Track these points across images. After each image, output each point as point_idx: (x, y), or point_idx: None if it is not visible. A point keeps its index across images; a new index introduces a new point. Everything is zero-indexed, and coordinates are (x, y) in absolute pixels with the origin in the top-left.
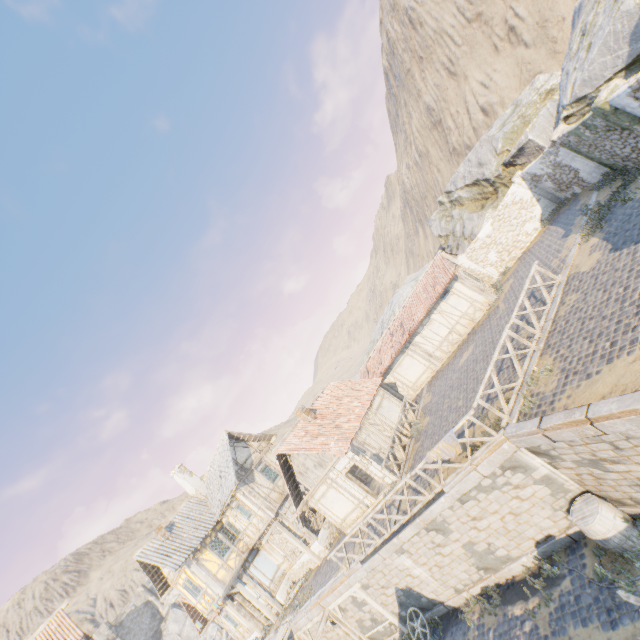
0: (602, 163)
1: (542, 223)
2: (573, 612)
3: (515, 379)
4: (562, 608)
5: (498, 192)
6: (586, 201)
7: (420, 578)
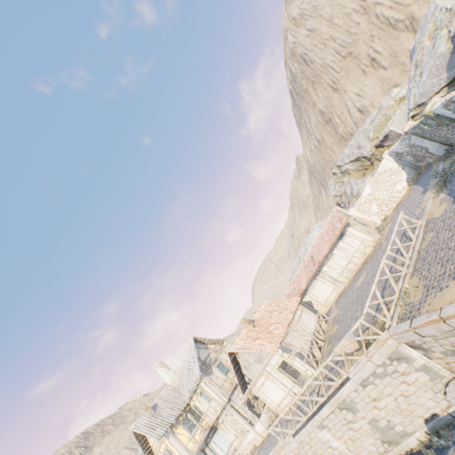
0: (442, 143)
1: (408, 183)
2: None
3: (394, 294)
4: None
5: (374, 164)
6: (436, 168)
7: (338, 450)
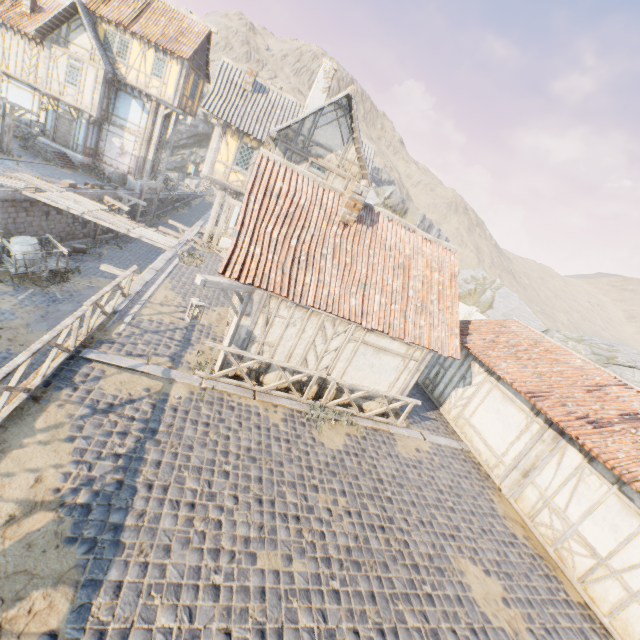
0: None
1: None
2: None
3: None
4: None
5: None
6: None
7: None
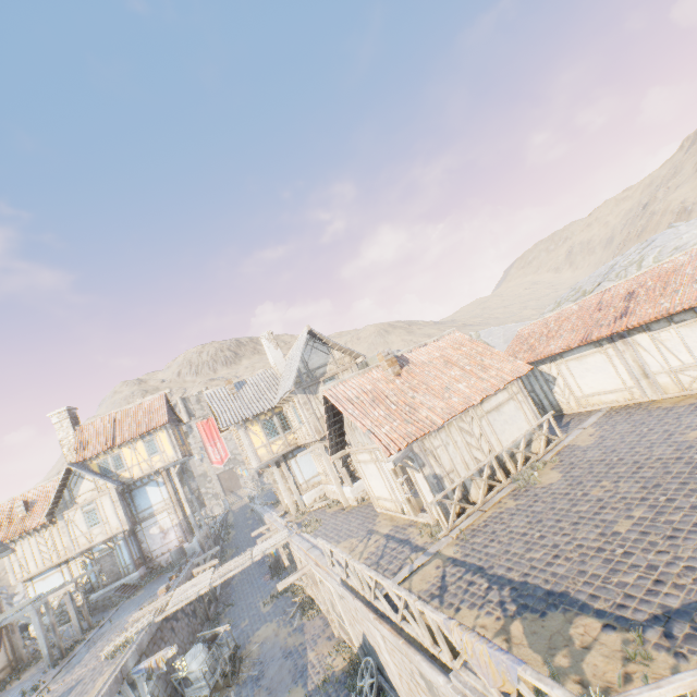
0: None
1: None
2: None
3: None
4: None
5: None
6: None
7: (388, 662)
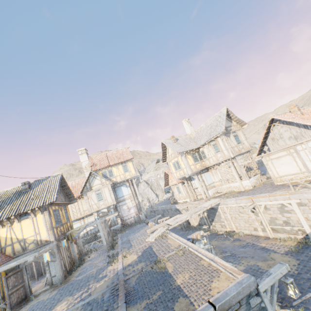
0: None
1: None
2: None
3: None
4: None
5: None
6: None
7: None
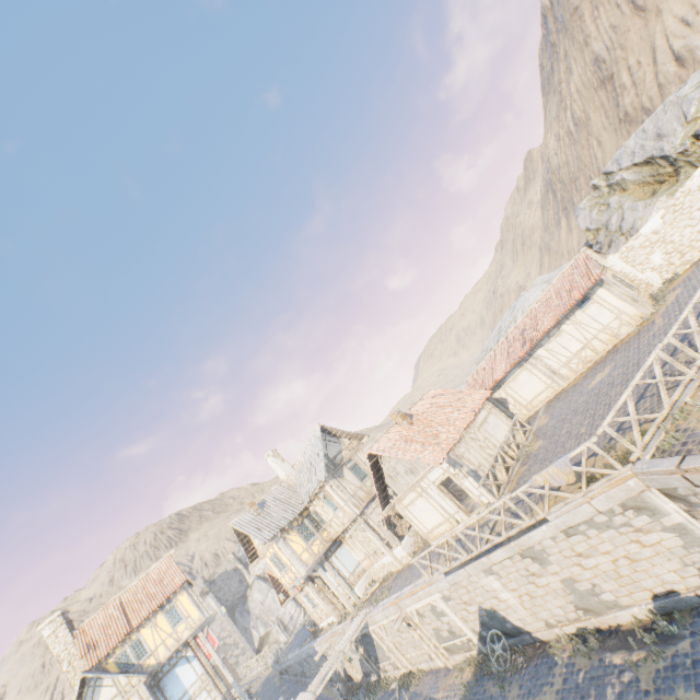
0: None
1: None
2: (687, 675)
3: (659, 410)
4: (673, 668)
5: (679, 174)
6: None
7: (507, 603)
